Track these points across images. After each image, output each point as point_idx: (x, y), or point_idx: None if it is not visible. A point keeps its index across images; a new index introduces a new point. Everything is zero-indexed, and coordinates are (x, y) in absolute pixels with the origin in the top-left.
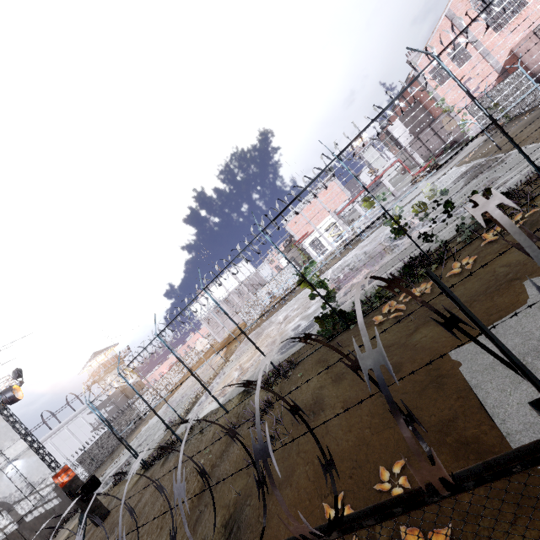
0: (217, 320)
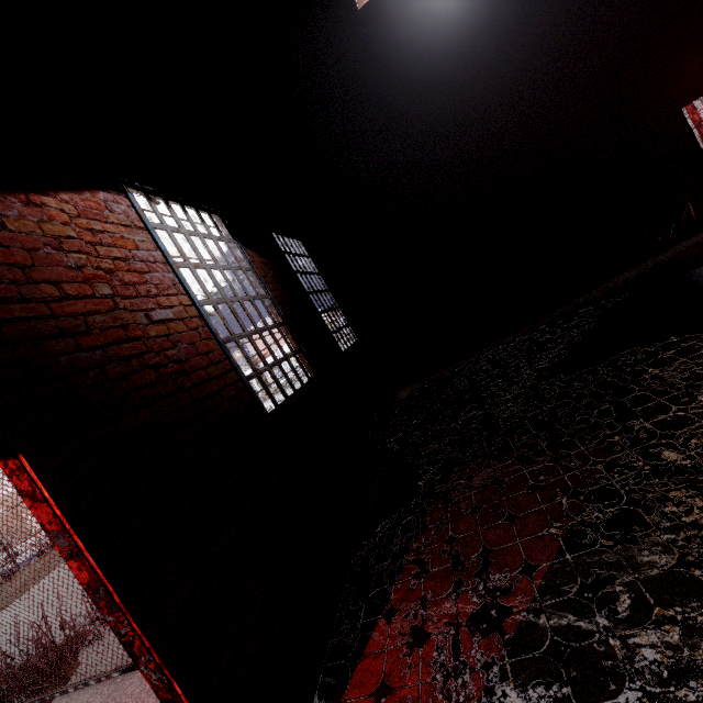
0: None
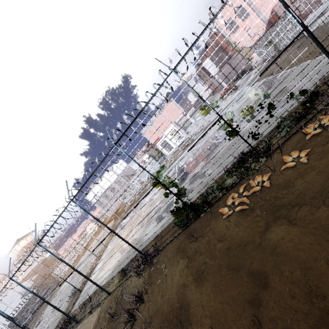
0: (106, 202)
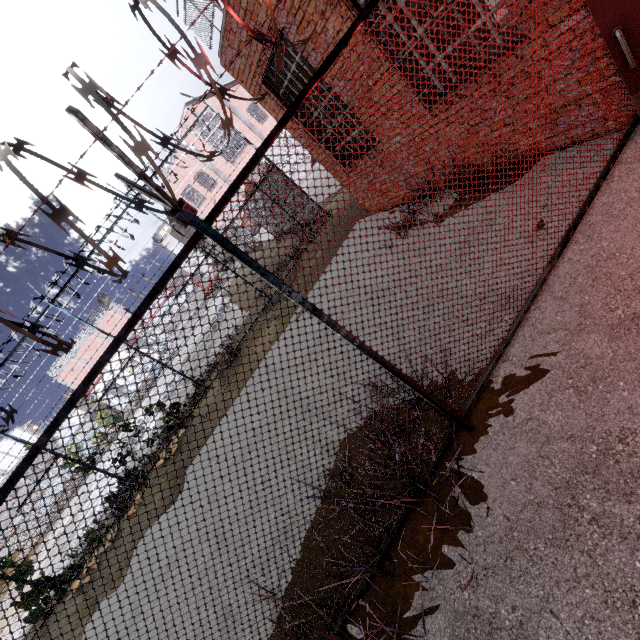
0: None
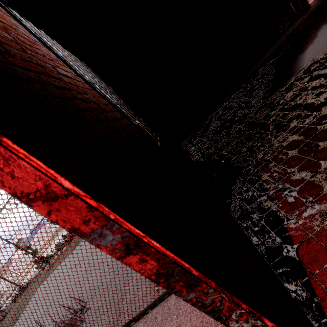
0: None
